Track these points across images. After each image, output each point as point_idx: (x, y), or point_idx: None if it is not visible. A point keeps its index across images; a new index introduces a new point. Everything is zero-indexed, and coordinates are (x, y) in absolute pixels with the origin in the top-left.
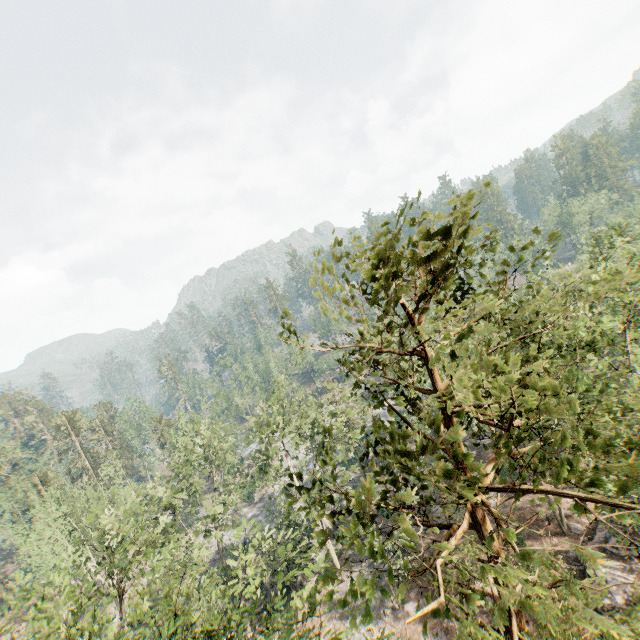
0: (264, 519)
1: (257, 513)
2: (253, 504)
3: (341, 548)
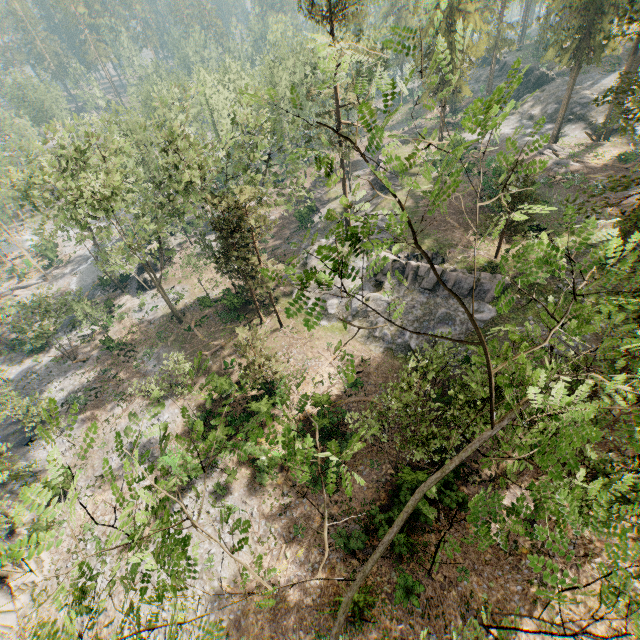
0: (90, 265)
1: (76, 267)
2: (63, 267)
3: (185, 240)
